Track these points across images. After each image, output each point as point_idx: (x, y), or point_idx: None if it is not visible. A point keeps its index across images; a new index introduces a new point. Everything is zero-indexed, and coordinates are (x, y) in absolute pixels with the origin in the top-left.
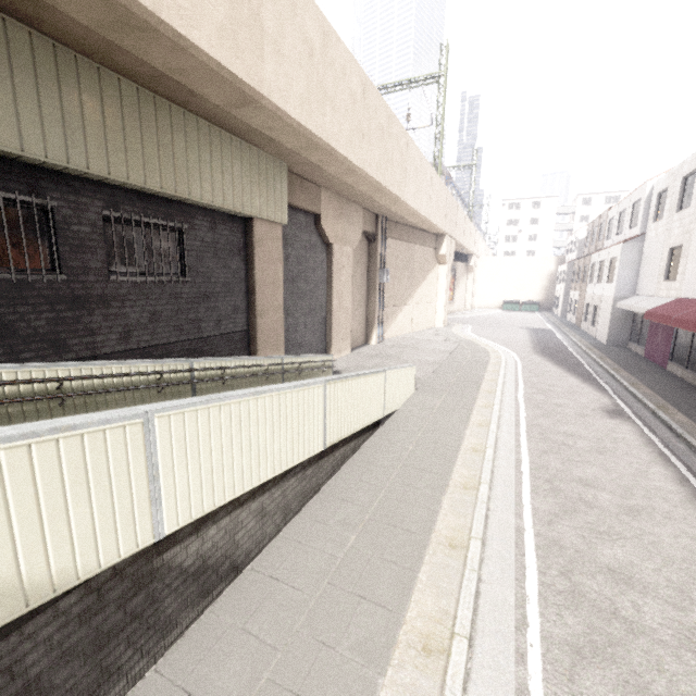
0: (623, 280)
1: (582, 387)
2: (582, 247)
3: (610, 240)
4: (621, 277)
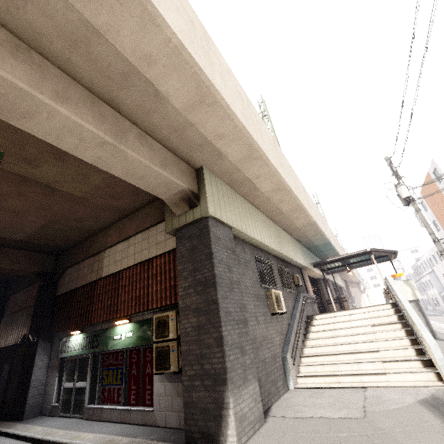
0: (437, 286)
1: (441, 316)
2: (414, 276)
3: (424, 273)
4: (435, 285)
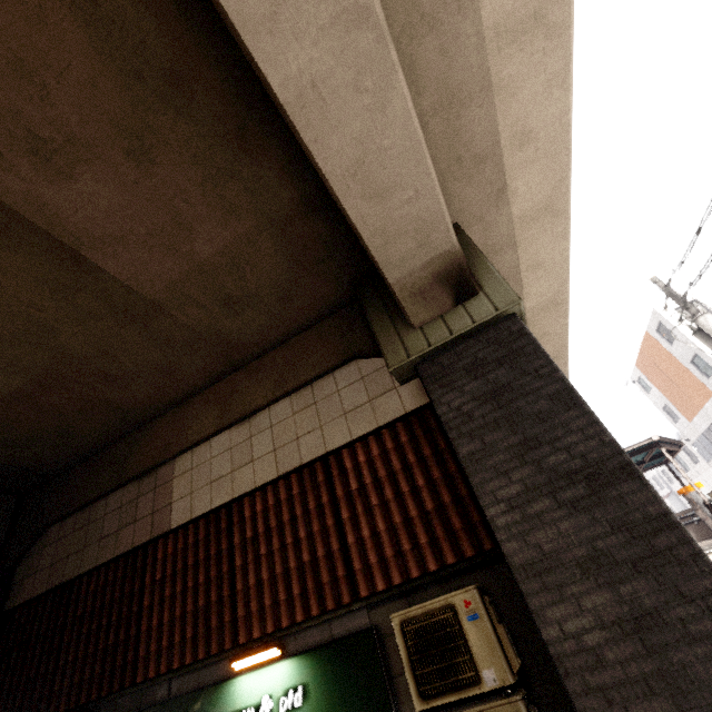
0: None
1: None
2: None
3: None
4: None
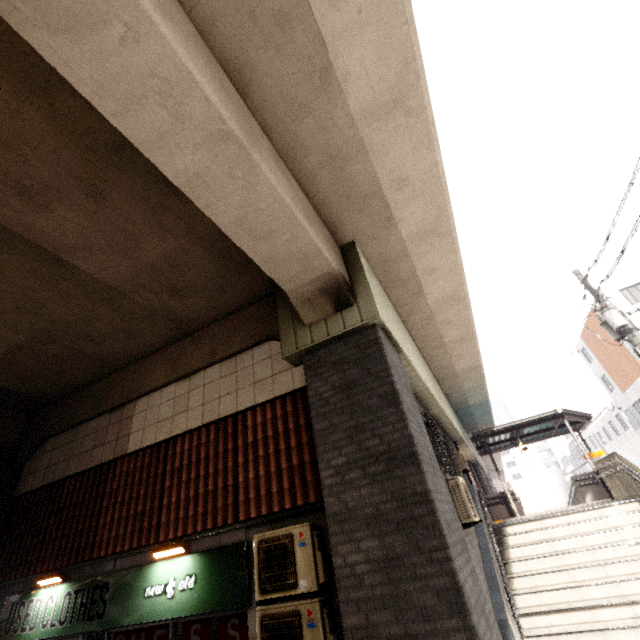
0: None
1: None
2: (572, 461)
3: None
4: None
